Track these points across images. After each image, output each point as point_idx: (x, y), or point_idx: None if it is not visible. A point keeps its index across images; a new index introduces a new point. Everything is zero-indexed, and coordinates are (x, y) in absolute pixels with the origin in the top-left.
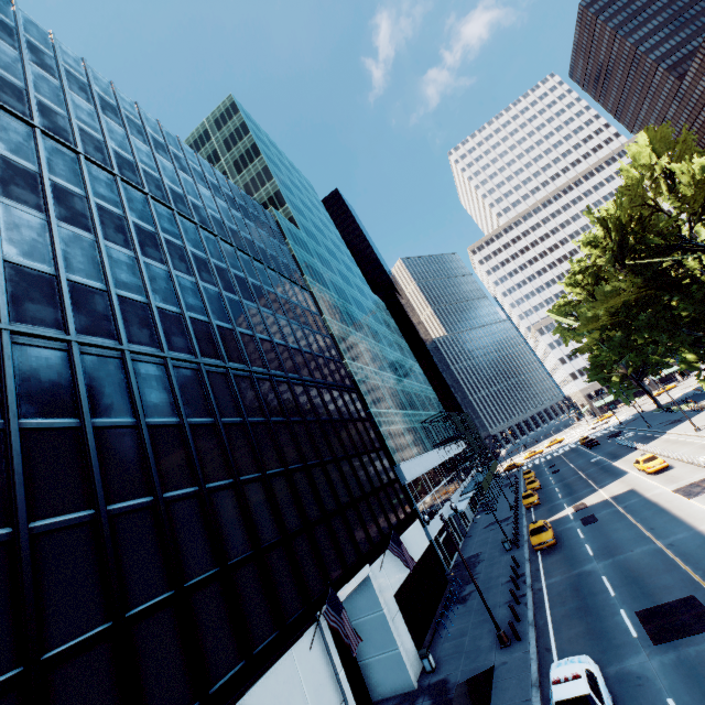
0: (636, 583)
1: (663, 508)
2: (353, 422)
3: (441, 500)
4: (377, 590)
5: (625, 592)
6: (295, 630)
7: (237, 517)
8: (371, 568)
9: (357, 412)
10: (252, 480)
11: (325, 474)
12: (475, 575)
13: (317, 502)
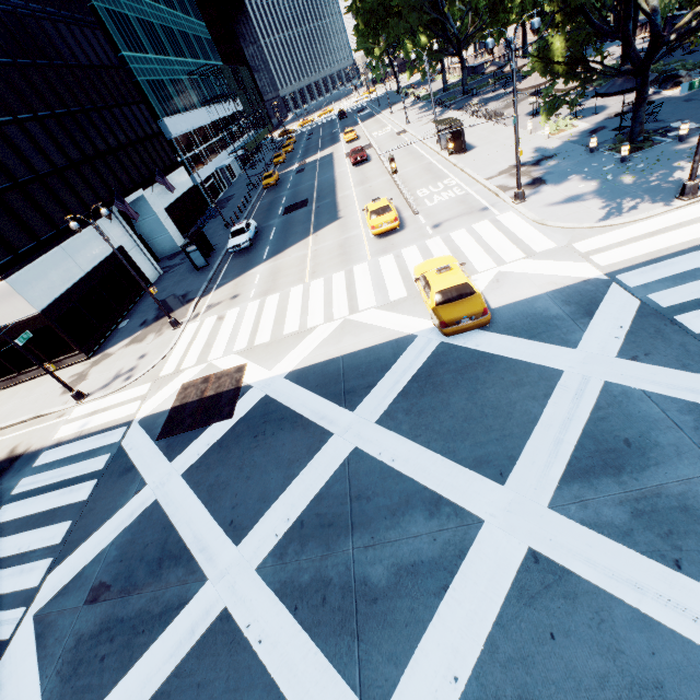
0: (295, 197)
1: (334, 163)
2: (105, 70)
3: (209, 156)
4: (151, 204)
5: (288, 201)
6: (99, 213)
7: (30, 146)
8: (145, 192)
9: (107, 57)
10: (29, 120)
11: (90, 121)
12: (227, 205)
13: (90, 144)
